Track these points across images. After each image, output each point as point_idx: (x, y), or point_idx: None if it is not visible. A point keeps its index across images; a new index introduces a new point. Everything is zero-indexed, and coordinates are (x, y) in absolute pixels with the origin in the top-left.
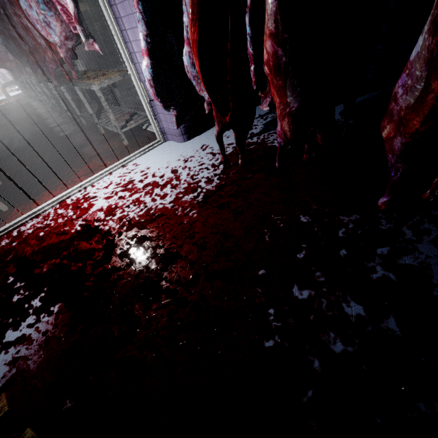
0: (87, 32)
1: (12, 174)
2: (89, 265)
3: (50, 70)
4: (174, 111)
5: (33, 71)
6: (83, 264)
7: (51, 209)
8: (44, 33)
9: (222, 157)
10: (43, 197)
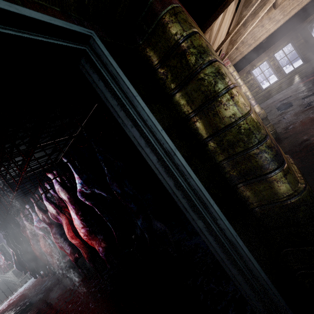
0: (8, 260)
1: None
2: None
3: (3, 270)
4: (24, 270)
5: (0, 271)
6: None
7: None
8: None
9: (34, 277)
10: None
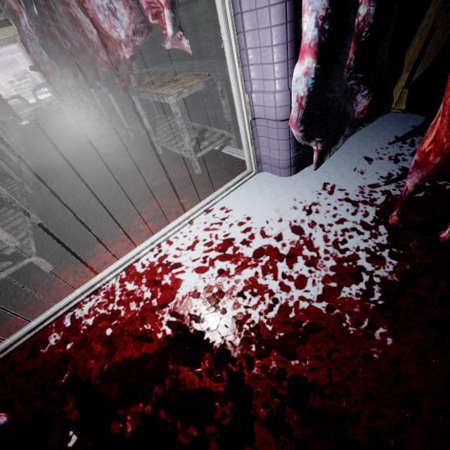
0: (176, 19)
1: (52, 207)
2: (214, 440)
3: (100, 74)
4: (319, 142)
5: (74, 75)
6: (199, 432)
7: (115, 279)
8: (106, 24)
9: (396, 219)
10: (99, 253)
